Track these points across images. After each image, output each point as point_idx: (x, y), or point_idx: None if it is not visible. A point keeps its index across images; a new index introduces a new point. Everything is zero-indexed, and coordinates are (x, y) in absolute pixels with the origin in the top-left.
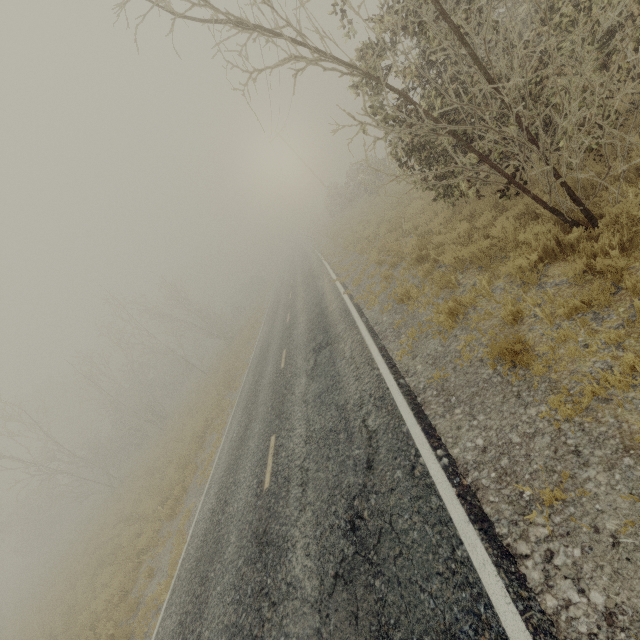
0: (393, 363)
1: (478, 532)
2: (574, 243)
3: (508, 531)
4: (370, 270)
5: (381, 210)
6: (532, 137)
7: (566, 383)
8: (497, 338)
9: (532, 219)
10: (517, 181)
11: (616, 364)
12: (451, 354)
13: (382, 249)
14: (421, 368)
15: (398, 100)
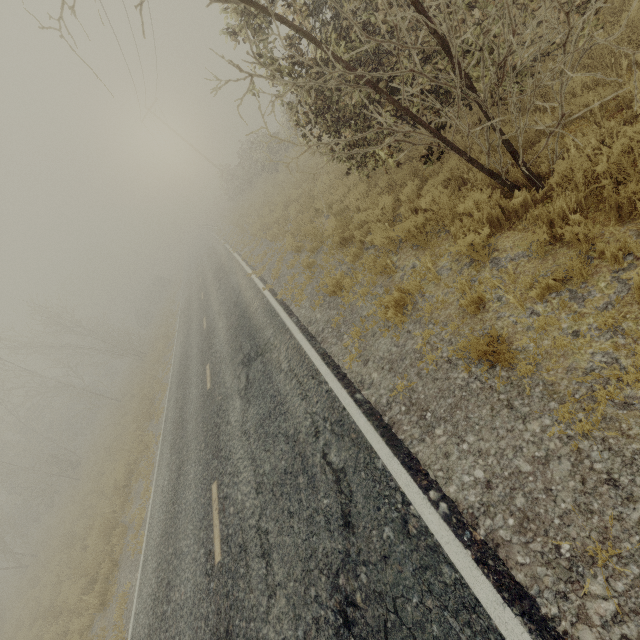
0: (342, 373)
1: (521, 620)
2: (519, 209)
3: (559, 610)
4: (288, 258)
5: (285, 189)
6: (471, 82)
7: (566, 385)
8: (461, 331)
9: (459, 185)
10: (451, 142)
11: (621, 355)
12: (410, 355)
13: (297, 233)
14: (378, 376)
15: (291, 47)
